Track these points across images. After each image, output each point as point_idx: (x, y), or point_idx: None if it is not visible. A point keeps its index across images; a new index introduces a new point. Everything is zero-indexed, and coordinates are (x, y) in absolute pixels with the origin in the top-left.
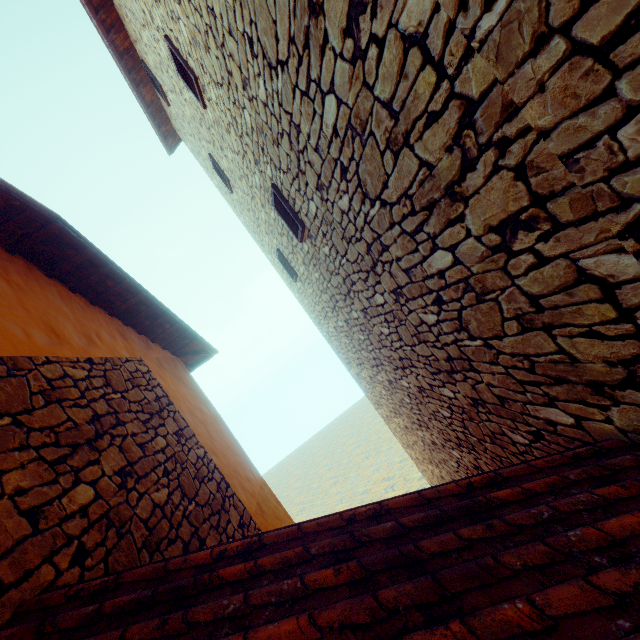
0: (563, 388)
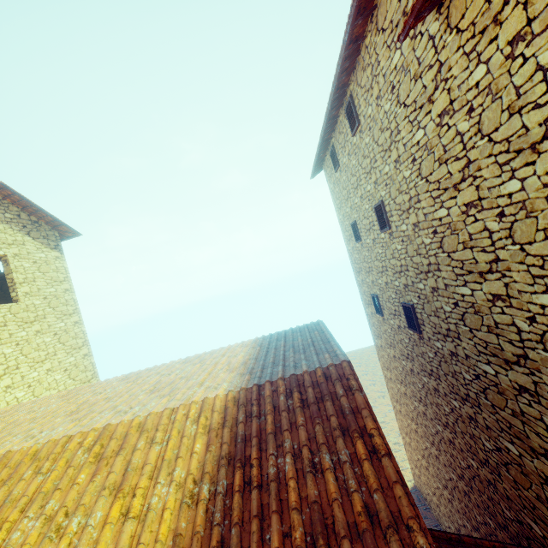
0: (544, 525)
